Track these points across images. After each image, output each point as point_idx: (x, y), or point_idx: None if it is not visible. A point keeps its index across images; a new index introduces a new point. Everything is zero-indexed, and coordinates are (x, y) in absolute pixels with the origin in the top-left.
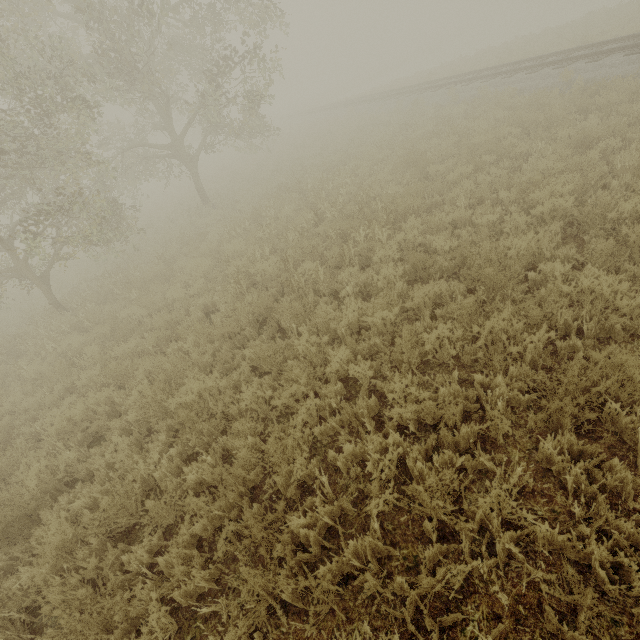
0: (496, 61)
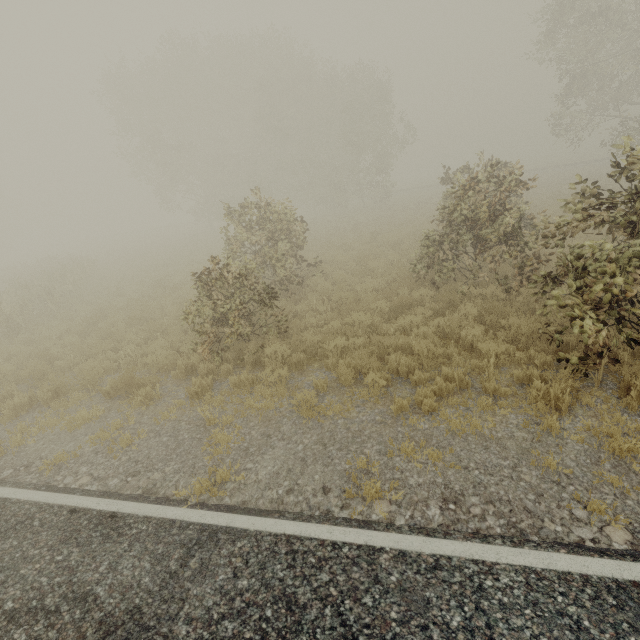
0: None
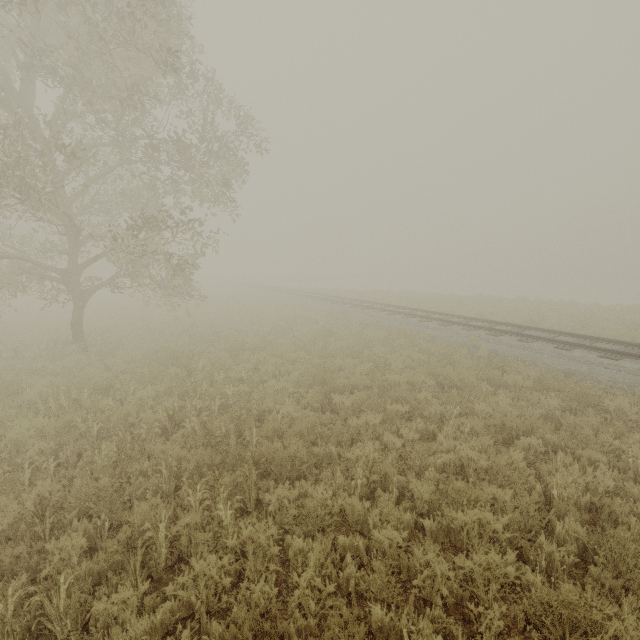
0: (415, 303)
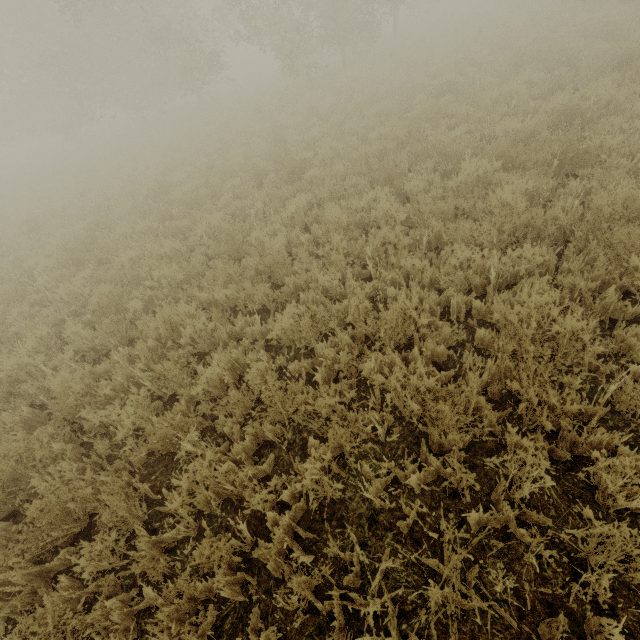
0: None
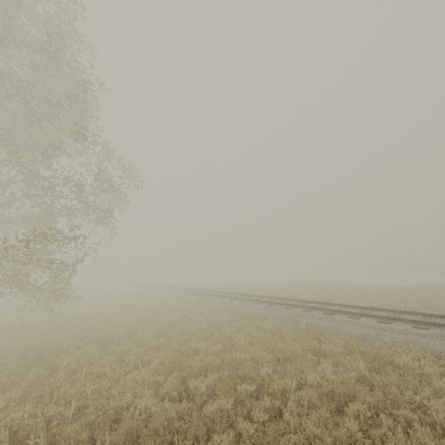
0: (248, 290)
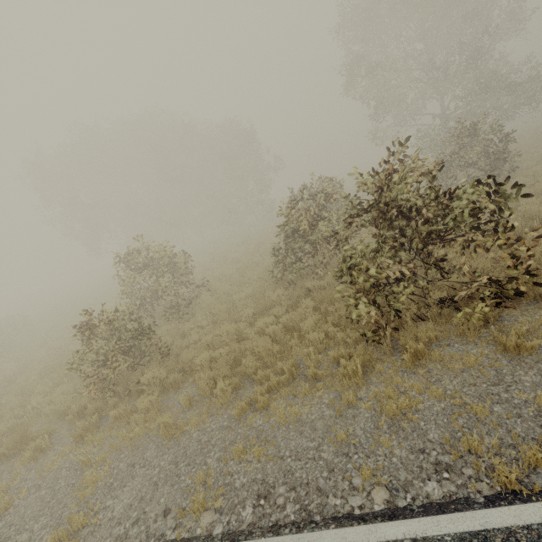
0: None
